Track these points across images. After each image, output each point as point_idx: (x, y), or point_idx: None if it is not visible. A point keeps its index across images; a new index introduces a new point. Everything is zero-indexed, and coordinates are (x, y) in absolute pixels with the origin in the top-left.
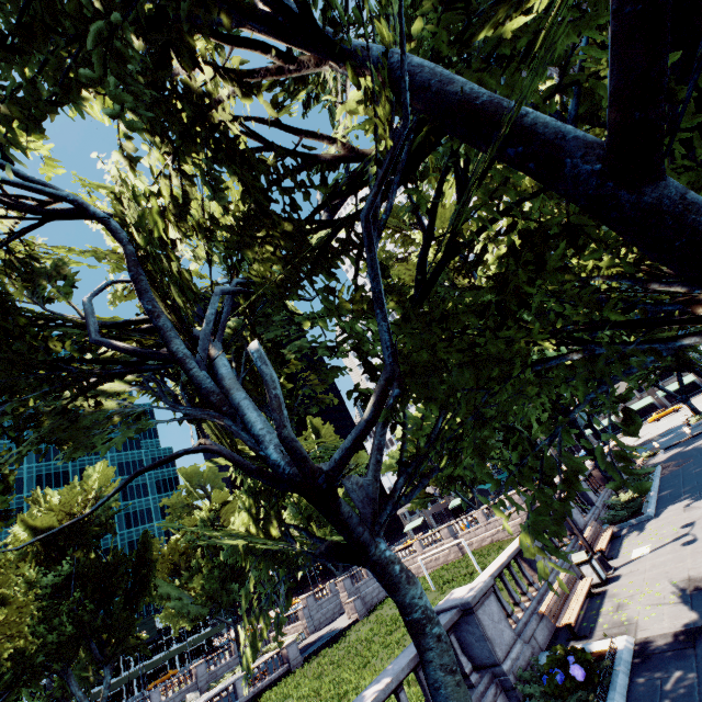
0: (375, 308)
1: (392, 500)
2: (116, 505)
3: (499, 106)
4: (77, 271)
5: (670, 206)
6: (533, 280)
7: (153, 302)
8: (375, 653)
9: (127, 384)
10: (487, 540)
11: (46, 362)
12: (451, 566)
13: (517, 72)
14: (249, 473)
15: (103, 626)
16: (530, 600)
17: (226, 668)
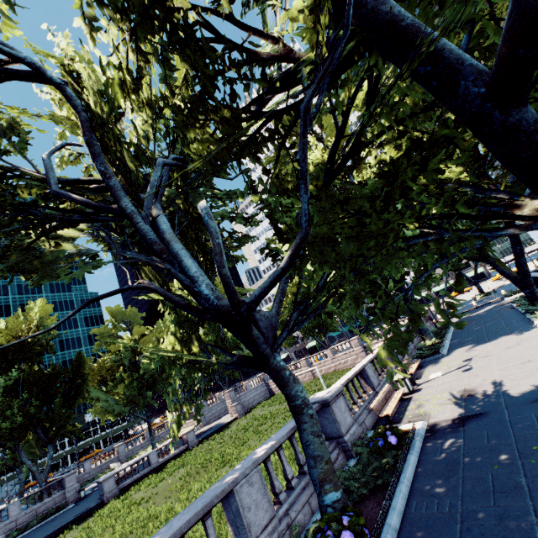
0: (301, 184)
1: (288, 328)
2: (54, 332)
3: (419, 30)
4: (30, 131)
5: (526, 127)
6: (415, 175)
7: (105, 164)
8: (250, 437)
9: (80, 231)
10: (332, 369)
11: (14, 205)
12: (305, 385)
13: (433, 4)
14: (179, 306)
15: (46, 418)
16: (363, 401)
17: (140, 447)
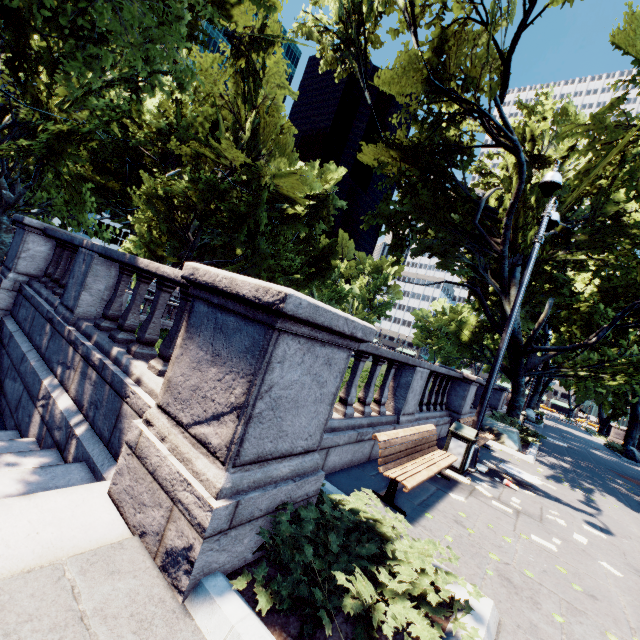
0: None
1: None
2: None
3: None
4: None
5: None
6: None
7: None
8: None
9: None
10: None
11: None
12: None
13: None
14: None
15: None
16: None
17: None
